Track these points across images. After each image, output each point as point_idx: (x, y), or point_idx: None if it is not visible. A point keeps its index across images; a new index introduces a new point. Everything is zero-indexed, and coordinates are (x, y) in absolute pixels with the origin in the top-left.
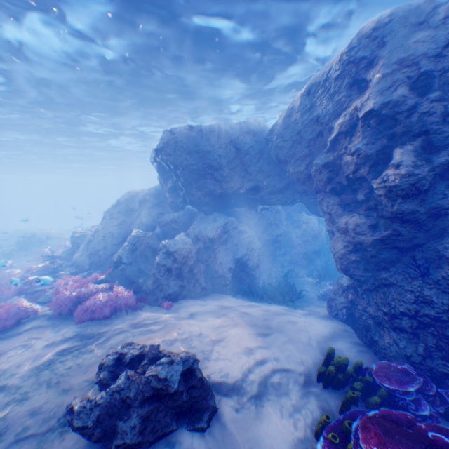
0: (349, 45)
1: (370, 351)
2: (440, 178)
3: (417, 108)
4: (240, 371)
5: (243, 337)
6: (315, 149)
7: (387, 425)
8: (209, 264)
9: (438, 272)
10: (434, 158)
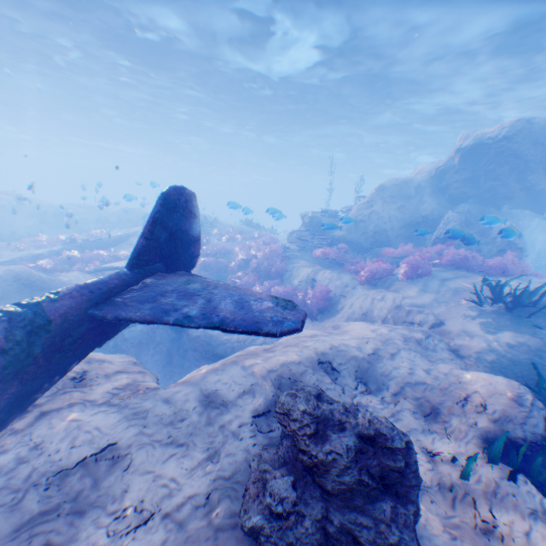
0: None
1: None
2: None
3: None
4: None
5: None
6: None
7: None
8: None
9: None
10: None
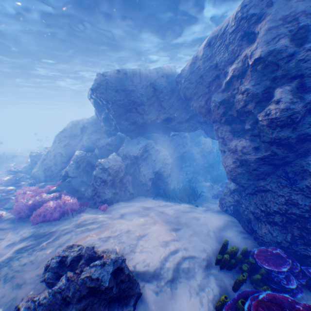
0: (243, 4)
1: (250, 237)
2: (308, 112)
3: (295, 56)
4: (159, 260)
5: (161, 232)
6: (213, 89)
7: (274, 309)
8: (135, 175)
9: (303, 182)
10: (306, 97)
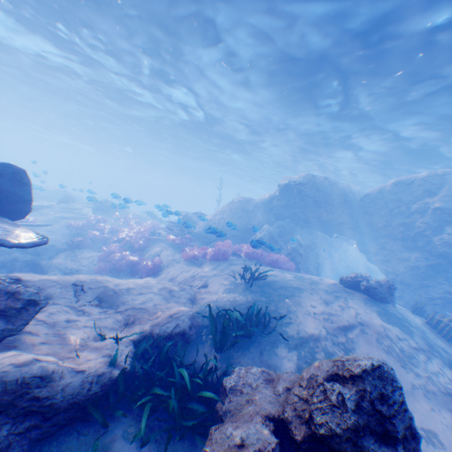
0: (428, 175)
1: None
2: None
3: None
4: None
5: None
6: (393, 213)
7: None
8: (303, 260)
9: None
10: None
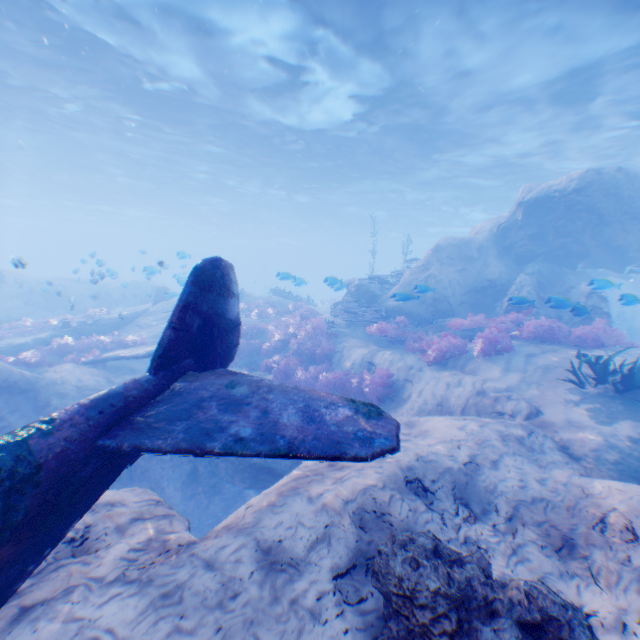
0: None
1: None
2: None
3: None
4: None
5: None
6: None
7: None
8: None
9: None
10: None
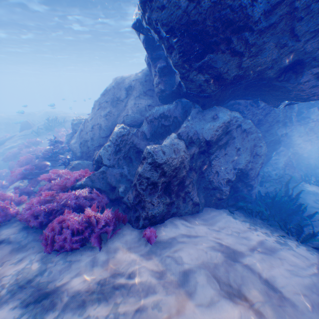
0: None
1: None
2: None
3: None
4: None
5: None
6: None
7: None
8: (202, 172)
9: None
10: None
